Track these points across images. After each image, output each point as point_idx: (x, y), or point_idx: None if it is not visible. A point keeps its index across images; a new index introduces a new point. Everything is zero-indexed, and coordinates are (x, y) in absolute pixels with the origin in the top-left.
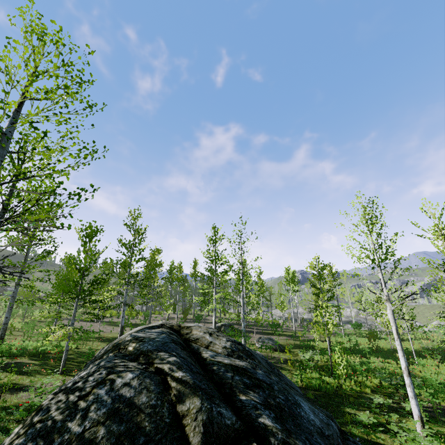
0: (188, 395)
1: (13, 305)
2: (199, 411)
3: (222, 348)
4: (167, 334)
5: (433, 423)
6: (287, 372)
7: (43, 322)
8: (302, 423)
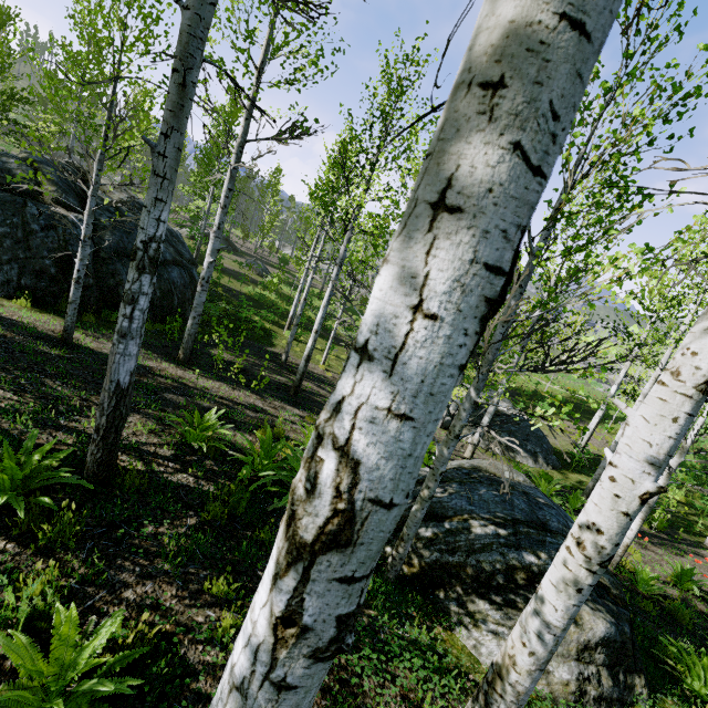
0: (50, 184)
1: None
2: (53, 192)
3: (118, 198)
4: (63, 164)
5: (322, 338)
6: (245, 285)
7: None
8: (134, 236)
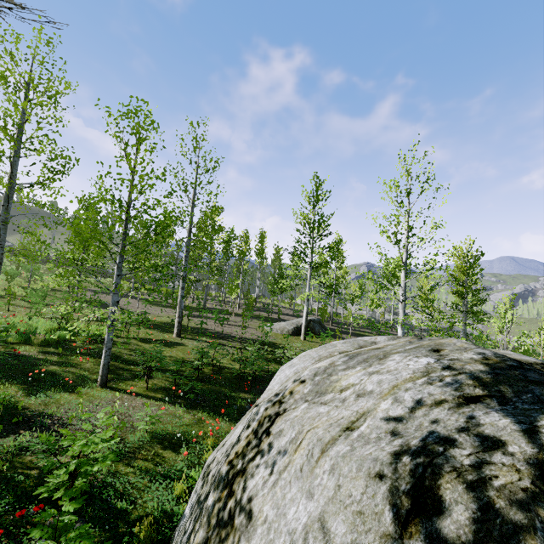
0: None
1: (1, 260)
2: None
3: None
4: None
5: None
6: None
7: (58, 292)
8: None
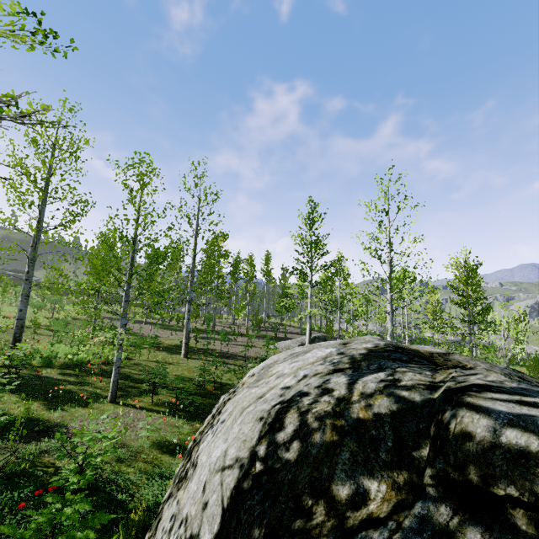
0: None
1: (29, 293)
2: None
3: None
4: None
5: None
6: None
7: (78, 320)
8: None
